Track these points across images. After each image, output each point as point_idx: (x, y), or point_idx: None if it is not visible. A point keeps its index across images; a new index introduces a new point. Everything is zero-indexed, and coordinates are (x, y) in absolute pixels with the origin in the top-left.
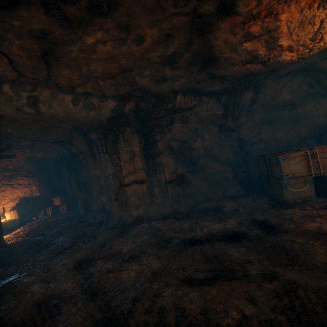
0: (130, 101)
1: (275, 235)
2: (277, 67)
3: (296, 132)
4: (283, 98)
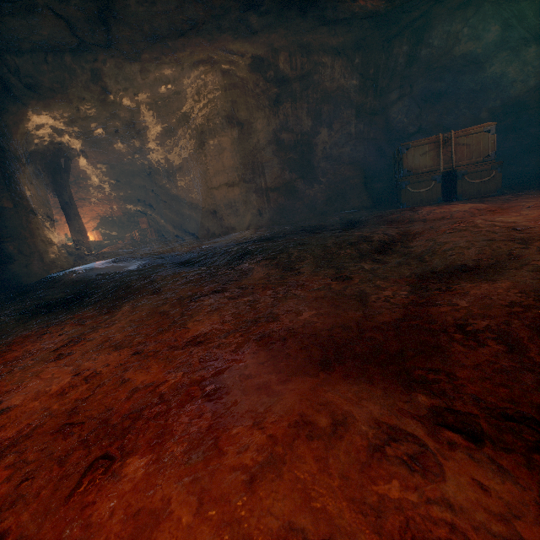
0: (214, 70)
1: (351, 227)
2: (407, 1)
3: (474, 113)
4: (461, 50)
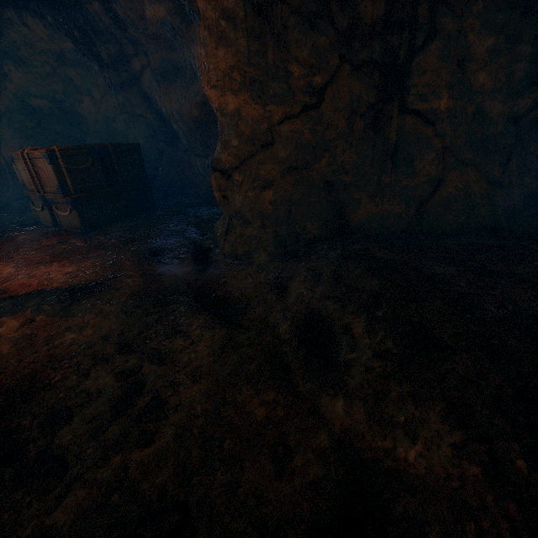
0: None
1: None
2: None
3: (188, 106)
4: (154, 15)
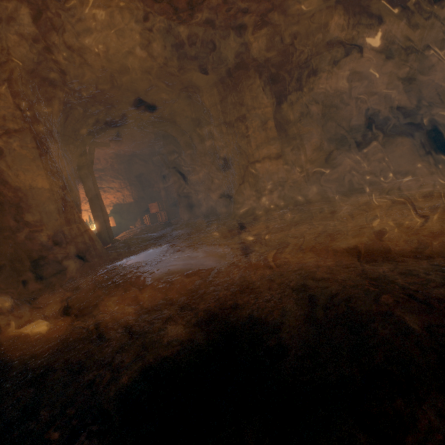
0: (261, 36)
1: None
2: None
3: None
4: None
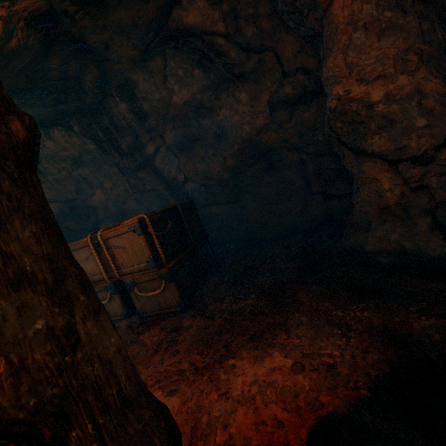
0: None
1: None
2: None
3: (220, 160)
4: (181, 98)
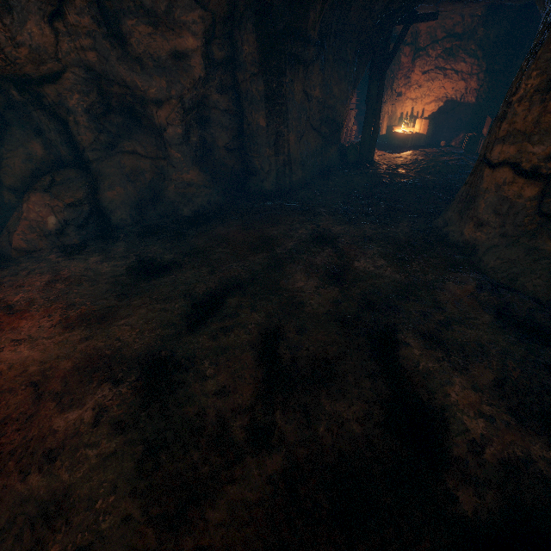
0: None
1: None
2: None
3: None
4: None
